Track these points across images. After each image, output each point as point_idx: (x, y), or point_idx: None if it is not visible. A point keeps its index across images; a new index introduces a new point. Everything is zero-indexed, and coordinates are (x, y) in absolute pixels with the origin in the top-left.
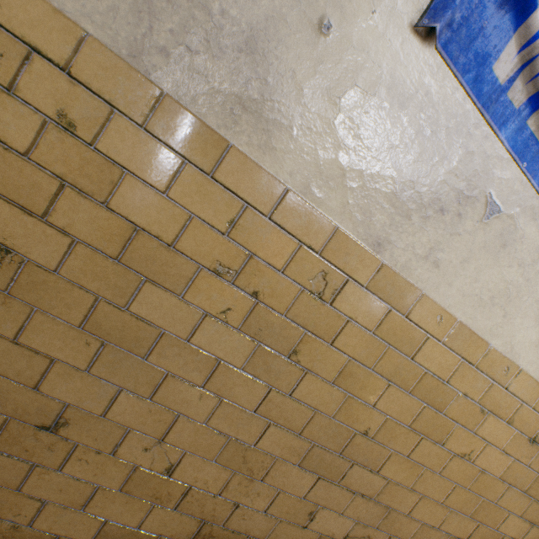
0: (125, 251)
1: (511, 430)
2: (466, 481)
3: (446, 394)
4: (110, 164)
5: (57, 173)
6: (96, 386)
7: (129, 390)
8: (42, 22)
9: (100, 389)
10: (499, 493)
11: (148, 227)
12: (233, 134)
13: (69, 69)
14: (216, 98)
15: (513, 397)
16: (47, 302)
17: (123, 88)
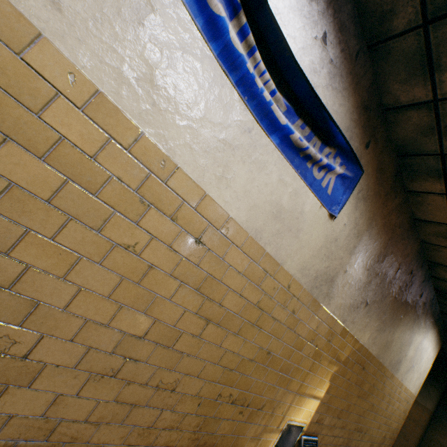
0: None
1: (177, 228)
2: (136, 275)
3: (97, 174)
4: None
5: None
6: None
7: None
8: None
9: None
10: (173, 290)
11: None
12: None
13: None
14: None
15: (174, 194)
16: None
17: None
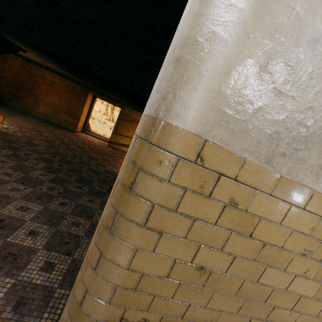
0: (257, 255)
1: None
2: None
3: None
4: (253, 216)
5: (227, 228)
6: (240, 319)
7: (255, 317)
8: (224, 159)
9: (241, 319)
10: None
11: (269, 241)
12: (316, 184)
13: (235, 178)
14: (308, 169)
15: None
16: (219, 286)
17: (261, 179)
